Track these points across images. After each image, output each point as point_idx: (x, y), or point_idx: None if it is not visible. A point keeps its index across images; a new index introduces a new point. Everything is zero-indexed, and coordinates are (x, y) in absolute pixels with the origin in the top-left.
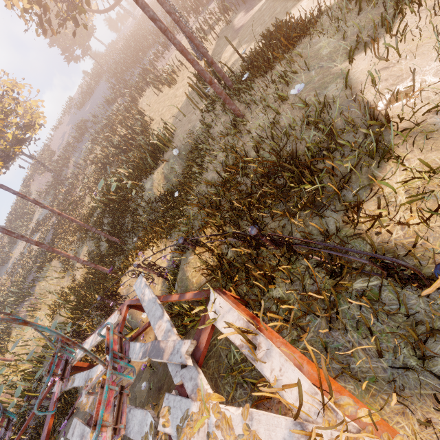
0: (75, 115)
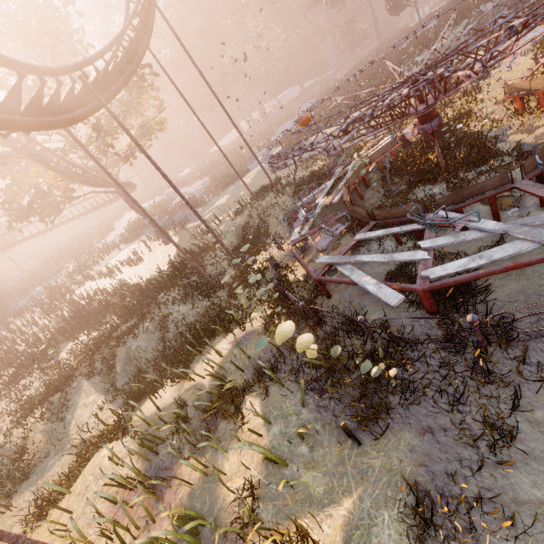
0: None
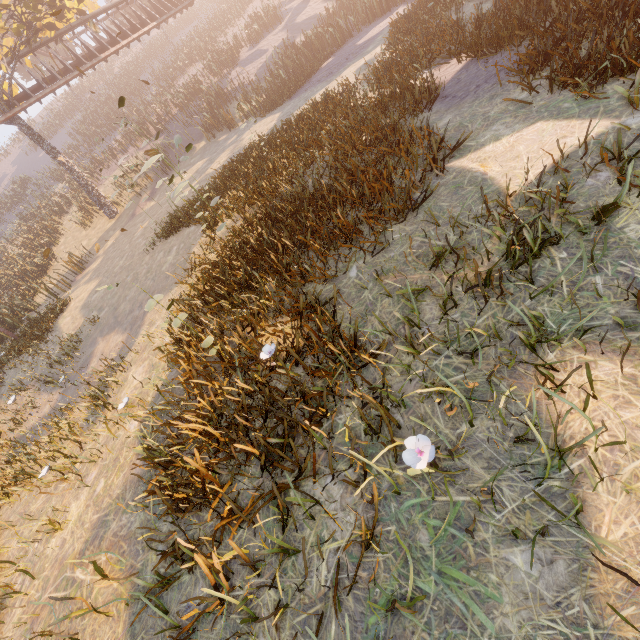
0: (27, 155)
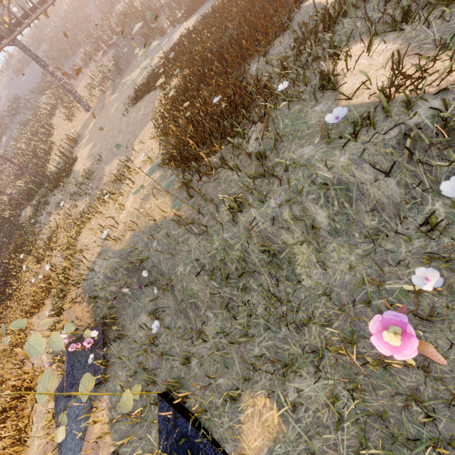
0: (13, 80)
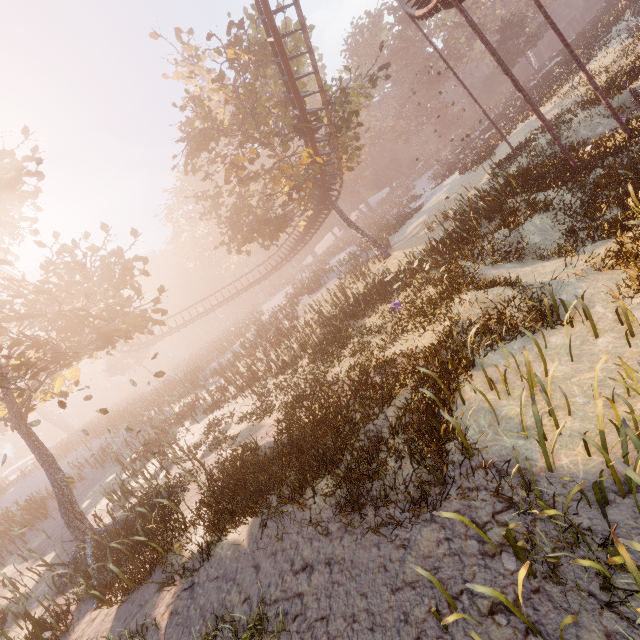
0: None
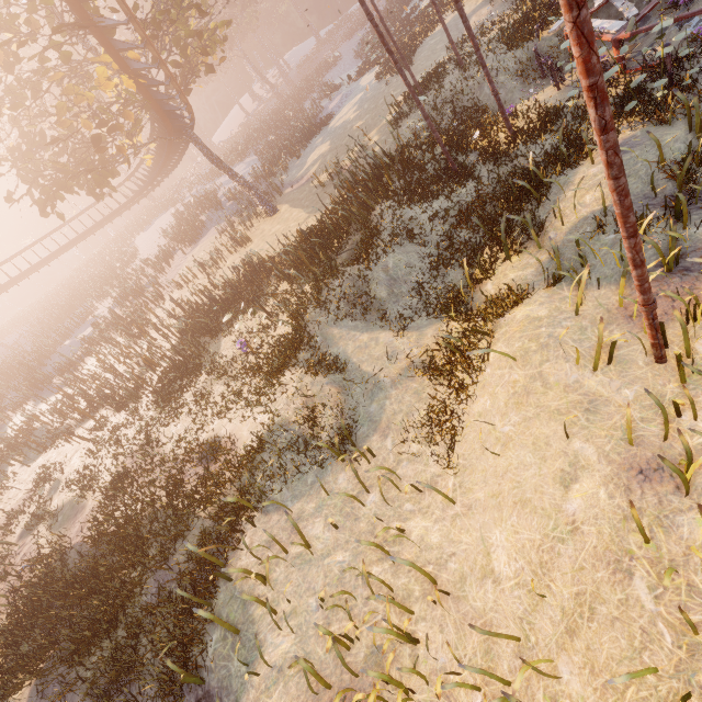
0: None
